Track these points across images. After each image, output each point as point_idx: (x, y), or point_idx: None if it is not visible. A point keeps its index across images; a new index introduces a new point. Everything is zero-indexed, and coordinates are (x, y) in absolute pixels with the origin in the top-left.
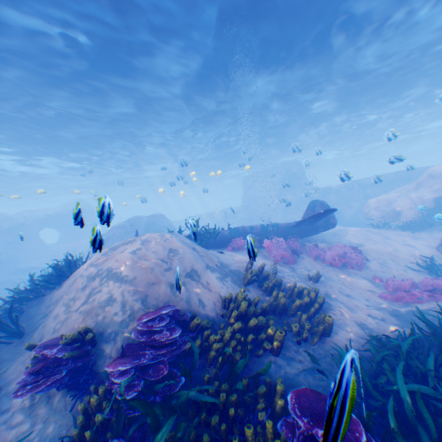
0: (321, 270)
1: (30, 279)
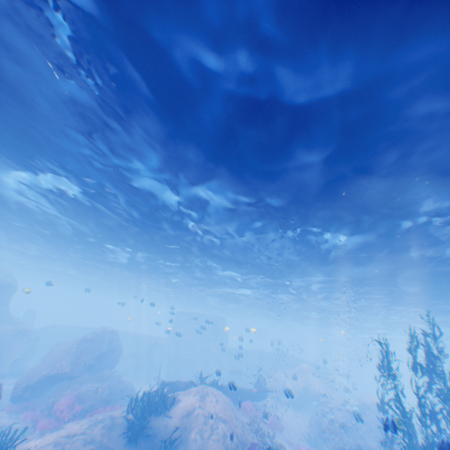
0: (268, 430)
1: (140, 404)
